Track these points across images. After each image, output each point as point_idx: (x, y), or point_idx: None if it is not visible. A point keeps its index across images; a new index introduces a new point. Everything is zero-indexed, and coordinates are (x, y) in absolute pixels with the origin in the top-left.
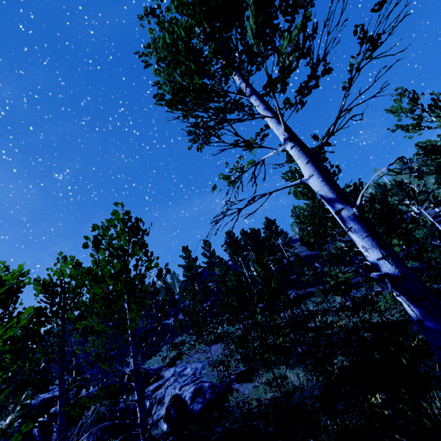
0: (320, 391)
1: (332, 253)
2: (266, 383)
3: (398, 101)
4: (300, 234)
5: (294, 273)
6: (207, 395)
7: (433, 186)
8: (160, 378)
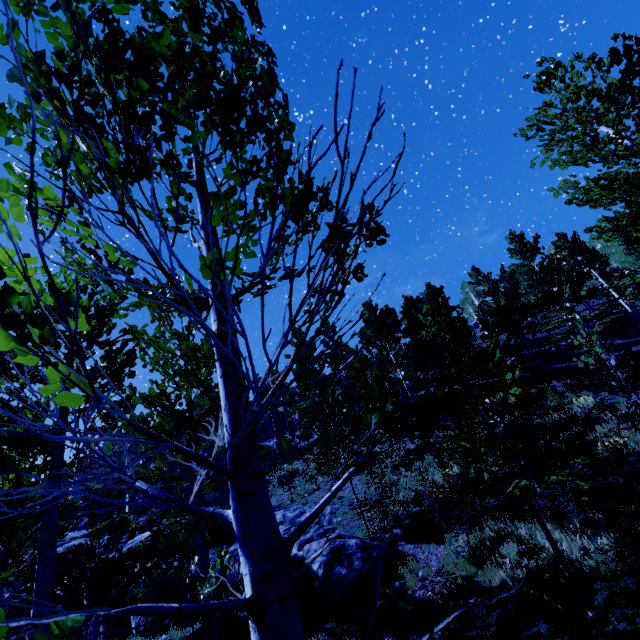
0: None
1: None
2: (477, 547)
3: None
4: (482, 314)
5: None
6: (355, 563)
7: None
8: None
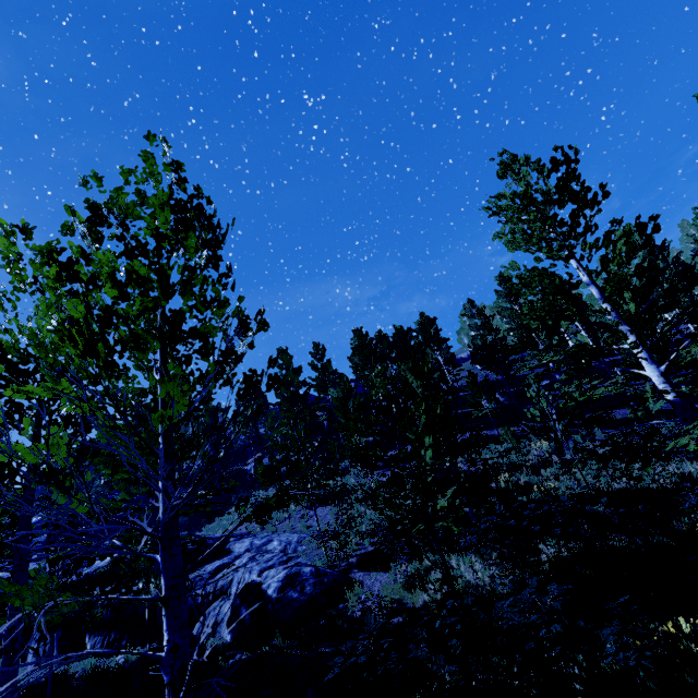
0: (561, 602)
1: (581, 346)
2: (414, 575)
3: None
4: (473, 347)
5: (459, 406)
6: (307, 588)
7: (696, 288)
8: (226, 554)
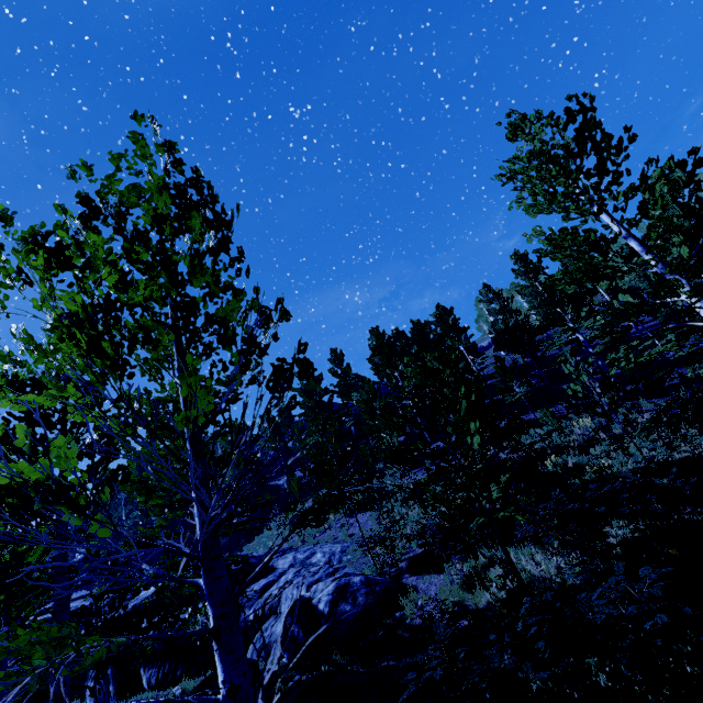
0: (661, 587)
1: (629, 303)
2: (471, 574)
3: None
4: (494, 333)
5: (488, 394)
6: (359, 599)
7: None
8: (271, 571)
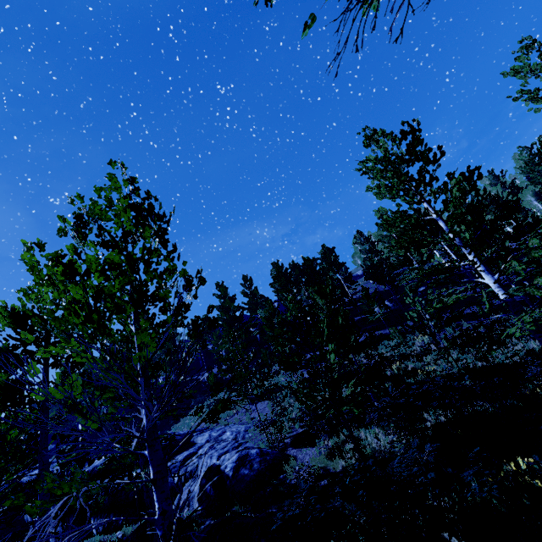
0: (434, 456)
1: (435, 267)
2: (333, 447)
3: (524, 57)
4: (365, 266)
5: (358, 313)
6: (254, 465)
7: (529, 205)
8: (192, 445)
